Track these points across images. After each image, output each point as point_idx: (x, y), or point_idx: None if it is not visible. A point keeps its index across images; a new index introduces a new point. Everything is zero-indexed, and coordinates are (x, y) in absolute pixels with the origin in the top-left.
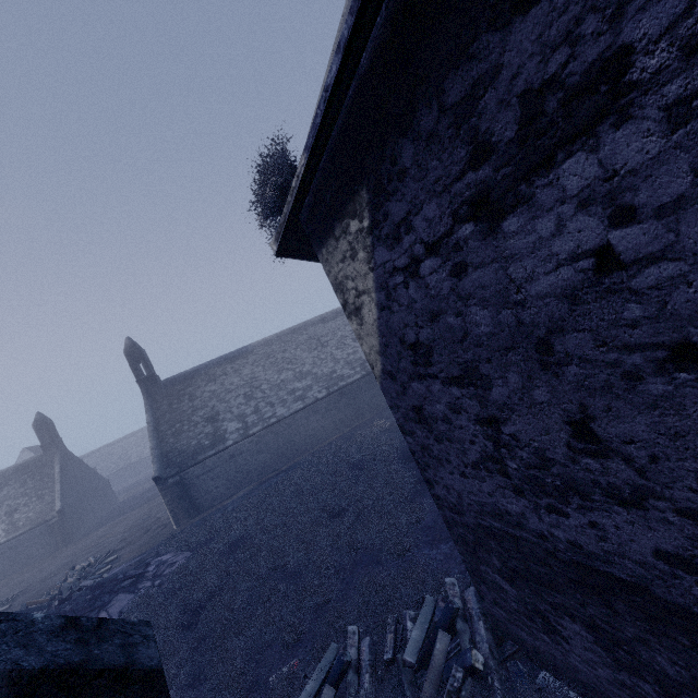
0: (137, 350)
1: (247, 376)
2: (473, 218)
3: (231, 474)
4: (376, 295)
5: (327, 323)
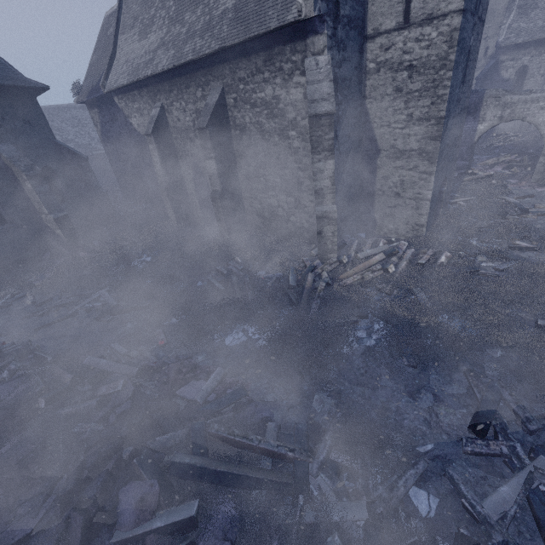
0: None
1: None
2: (111, 121)
3: None
4: (101, 124)
5: (87, 111)
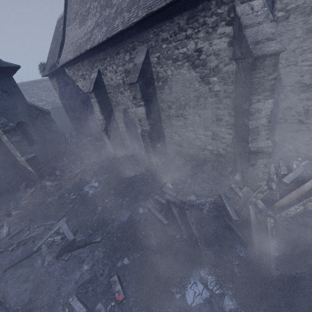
0: None
1: None
2: (65, 86)
3: None
4: (58, 88)
5: None
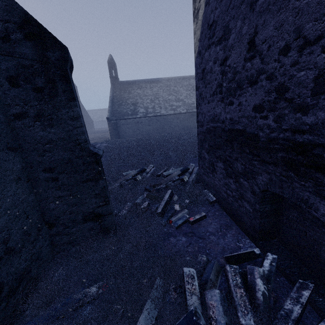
0: (113, 62)
1: (154, 92)
2: None
3: (135, 129)
4: None
5: None
